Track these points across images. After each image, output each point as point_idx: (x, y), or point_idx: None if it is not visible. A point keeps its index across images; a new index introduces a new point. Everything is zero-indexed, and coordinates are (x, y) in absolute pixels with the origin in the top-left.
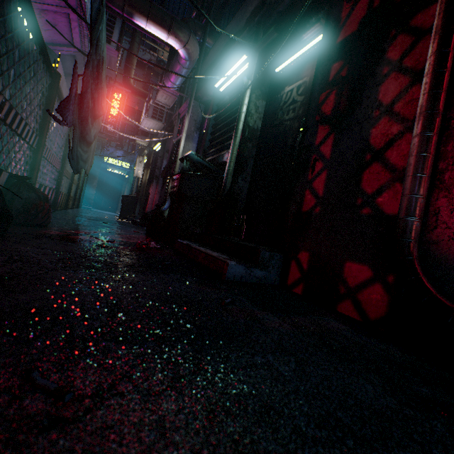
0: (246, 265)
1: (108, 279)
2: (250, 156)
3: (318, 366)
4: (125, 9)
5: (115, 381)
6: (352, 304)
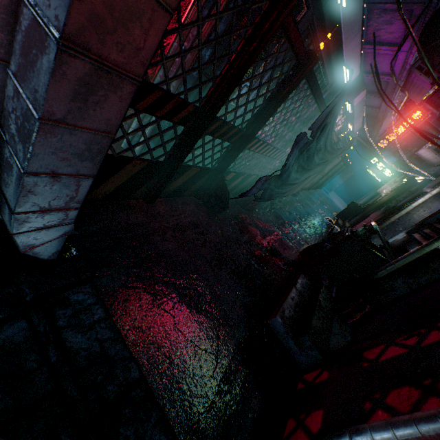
0: (287, 330)
1: (213, 266)
2: (437, 269)
3: (197, 367)
4: (437, 68)
5: (159, 294)
6: (292, 427)
